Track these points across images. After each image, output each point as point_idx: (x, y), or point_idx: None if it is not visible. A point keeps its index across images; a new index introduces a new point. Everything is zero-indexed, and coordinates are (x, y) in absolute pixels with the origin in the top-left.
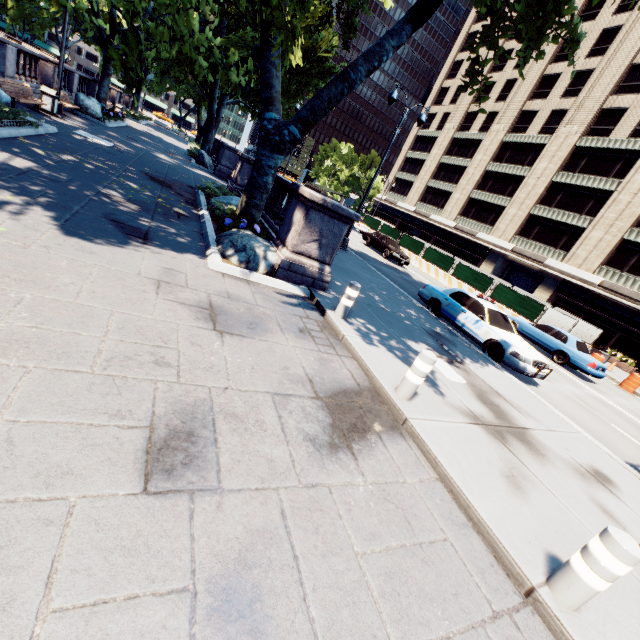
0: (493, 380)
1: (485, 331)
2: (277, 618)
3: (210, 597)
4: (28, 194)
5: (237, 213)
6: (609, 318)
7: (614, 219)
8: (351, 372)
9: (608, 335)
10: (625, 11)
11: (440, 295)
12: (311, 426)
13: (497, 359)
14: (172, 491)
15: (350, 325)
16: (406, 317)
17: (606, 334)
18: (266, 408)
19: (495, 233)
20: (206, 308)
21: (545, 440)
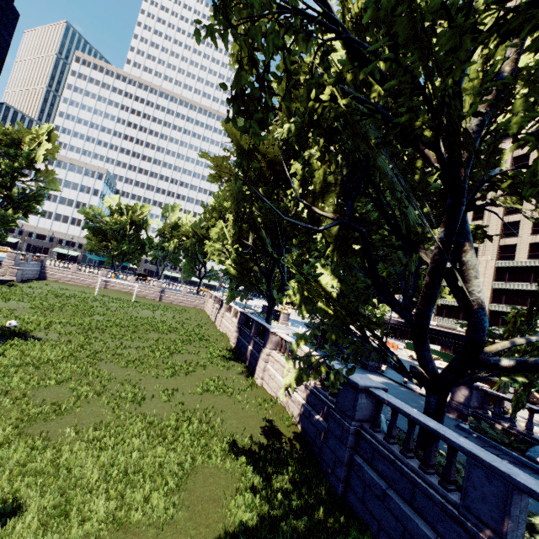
0: None
1: None
2: None
3: None
4: None
5: None
6: None
7: None
8: None
9: None
10: None
11: None
12: None
13: None
14: None
15: None
16: None
17: None
18: None
19: None
20: None
21: None
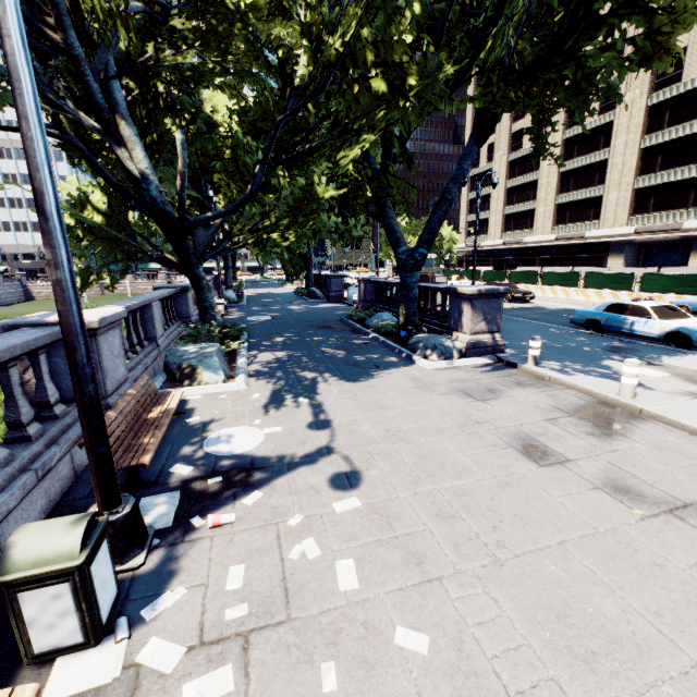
0: (693, 365)
1: (659, 327)
2: (644, 491)
3: (608, 489)
4: (309, 369)
5: (400, 325)
6: None
7: None
8: (576, 396)
9: None
10: None
11: (594, 314)
12: (583, 429)
13: (686, 347)
14: (551, 464)
15: (546, 368)
16: (577, 345)
17: None
18: (550, 427)
19: (605, 225)
20: (458, 391)
21: None
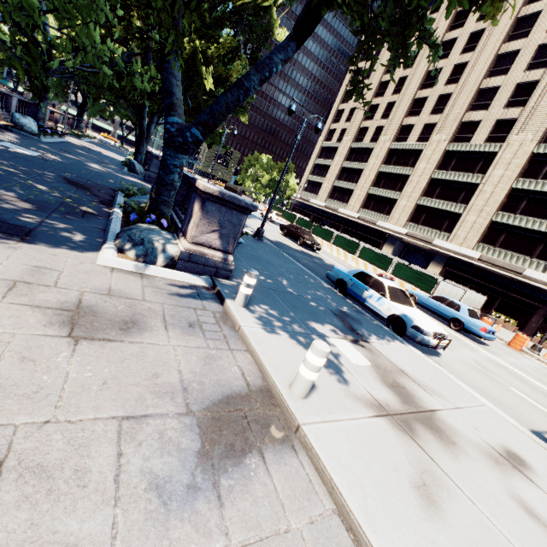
0: (398, 357)
1: (387, 307)
2: None
3: None
4: None
5: (146, 209)
6: (490, 286)
7: (483, 205)
8: (242, 369)
9: (491, 300)
10: (469, 52)
11: (345, 276)
12: (165, 461)
13: (400, 333)
14: None
15: (250, 313)
16: (313, 299)
17: (490, 299)
18: (102, 444)
19: (391, 221)
20: (70, 309)
21: (454, 422)
